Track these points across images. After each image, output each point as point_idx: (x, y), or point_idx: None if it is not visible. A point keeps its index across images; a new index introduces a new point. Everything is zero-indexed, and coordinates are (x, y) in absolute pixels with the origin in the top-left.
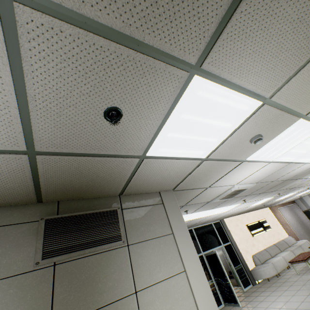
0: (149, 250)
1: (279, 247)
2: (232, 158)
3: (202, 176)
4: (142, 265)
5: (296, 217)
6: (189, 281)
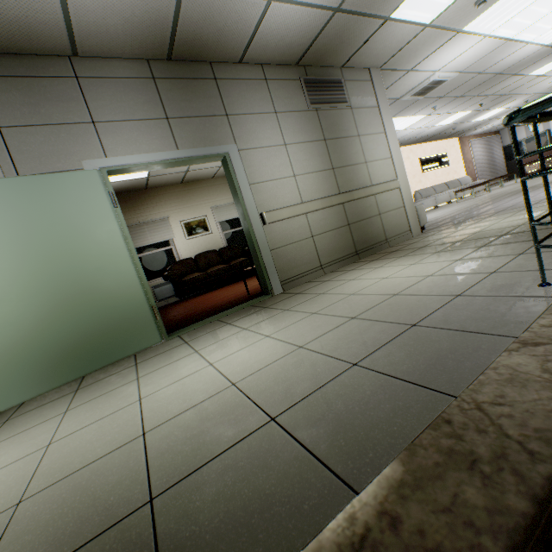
0: (363, 115)
1: (449, 186)
2: (451, 27)
3: (414, 50)
4: (360, 123)
5: (488, 154)
6: (387, 138)
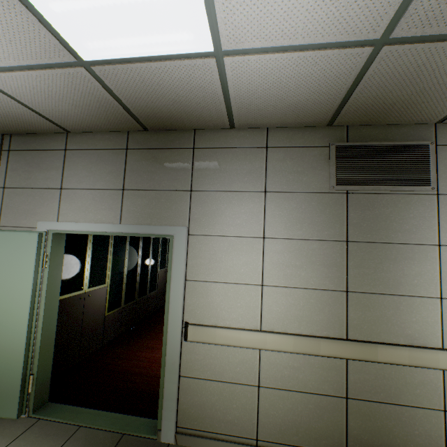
0: None
1: None
2: None
3: None
4: None
5: None
6: None
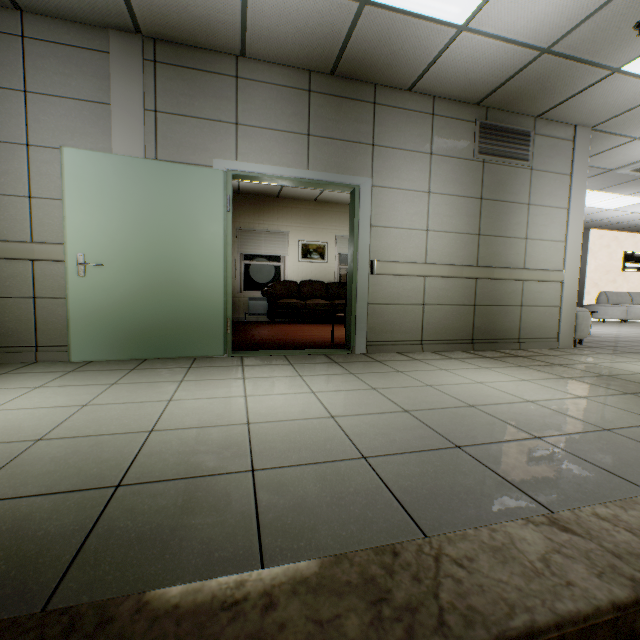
0: (545, 181)
1: None
2: None
3: None
4: (537, 189)
5: None
6: (568, 217)
